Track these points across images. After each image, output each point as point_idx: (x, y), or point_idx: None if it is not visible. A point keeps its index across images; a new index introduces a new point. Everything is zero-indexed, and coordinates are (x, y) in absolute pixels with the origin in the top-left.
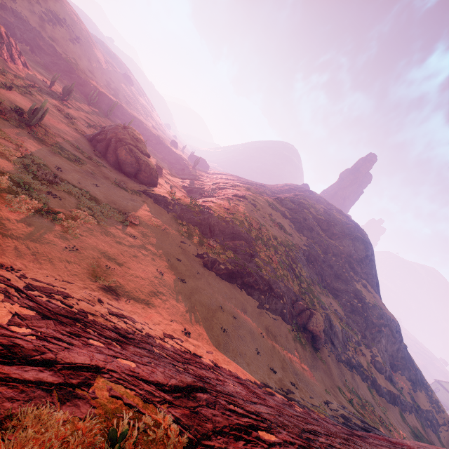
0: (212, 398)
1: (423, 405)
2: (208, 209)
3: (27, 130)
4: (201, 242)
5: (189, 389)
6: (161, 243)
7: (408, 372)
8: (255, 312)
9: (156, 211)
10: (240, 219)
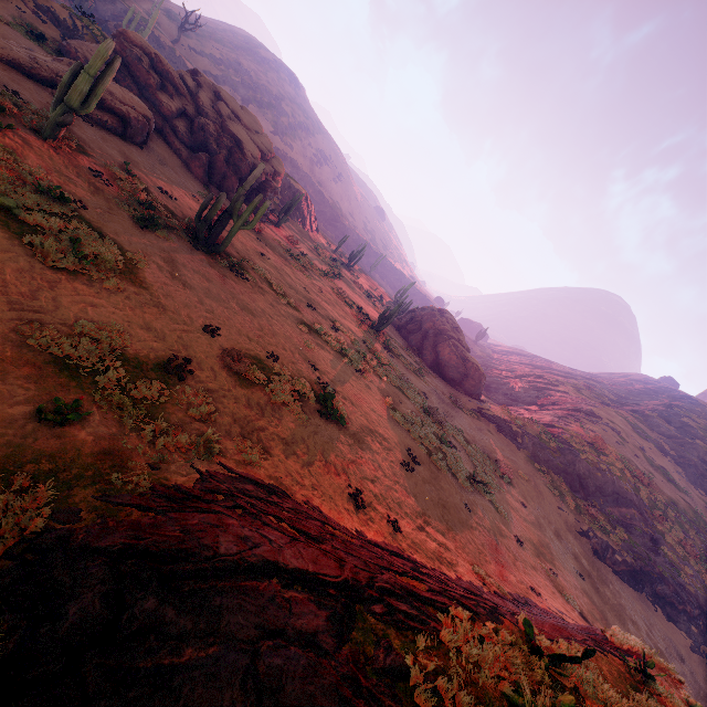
0: None
1: None
2: (566, 444)
3: (379, 338)
4: (578, 507)
5: None
6: (543, 512)
7: None
8: (693, 660)
9: (506, 447)
10: (618, 465)
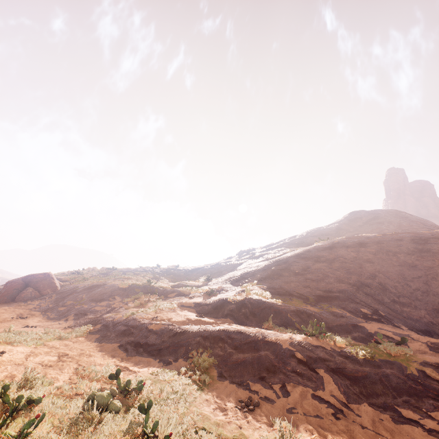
0: None
1: None
2: None
3: None
4: None
5: None
6: None
7: None
8: None
9: None
10: None
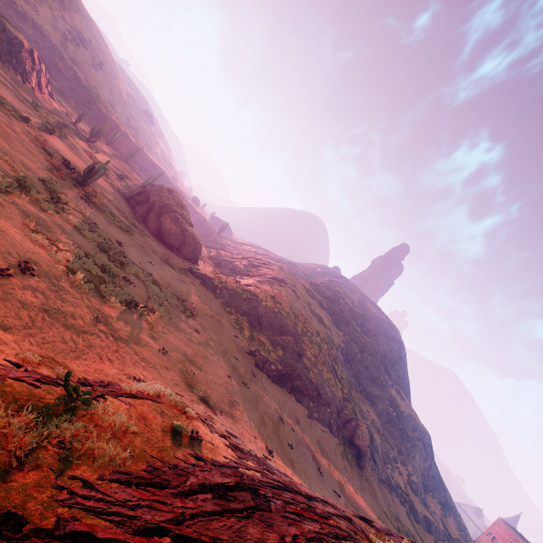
0: (384, 527)
1: (453, 533)
2: (255, 296)
3: (81, 191)
4: (252, 336)
5: (363, 518)
6: (218, 338)
7: (439, 494)
8: (306, 423)
9: (205, 296)
10: (287, 310)
